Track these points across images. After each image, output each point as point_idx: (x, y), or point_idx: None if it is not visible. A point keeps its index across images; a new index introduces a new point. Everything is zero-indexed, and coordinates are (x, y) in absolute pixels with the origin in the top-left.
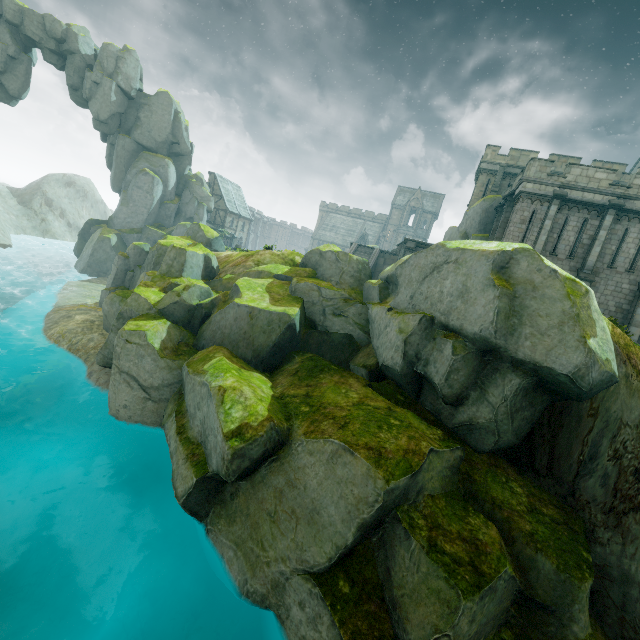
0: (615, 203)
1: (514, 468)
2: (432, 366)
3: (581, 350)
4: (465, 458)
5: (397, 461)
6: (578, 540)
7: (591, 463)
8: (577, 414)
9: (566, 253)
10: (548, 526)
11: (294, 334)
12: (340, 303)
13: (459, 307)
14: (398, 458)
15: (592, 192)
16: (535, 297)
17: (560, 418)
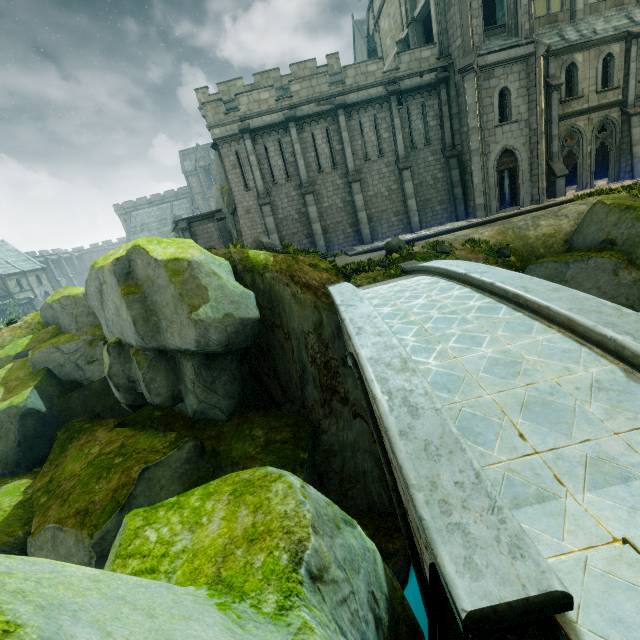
0: (288, 116)
1: (261, 413)
2: (141, 384)
3: (191, 325)
4: (215, 435)
5: (103, 508)
6: (301, 446)
7: (305, 374)
8: (279, 344)
9: (283, 177)
10: (277, 451)
11: (41, 416)
12: (87, 349)
13: (122, 325)
14: (105, 504)
15: (267, 114)
16: (156, 291)
17: (271, 354)
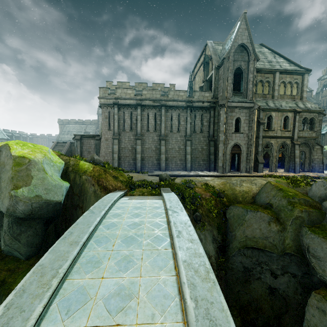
0: (137, 103)
1: None
2: None
3: (8, 198)
4: (12, 269)
5: None
6: None
7: None
8: (77, 218)
9: (129, 128)
10: None
11: None
12: None
13: None
14: None
15: (128, 99)
16: (3, 171)
17: (70, 223)
